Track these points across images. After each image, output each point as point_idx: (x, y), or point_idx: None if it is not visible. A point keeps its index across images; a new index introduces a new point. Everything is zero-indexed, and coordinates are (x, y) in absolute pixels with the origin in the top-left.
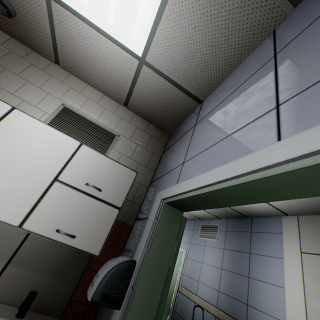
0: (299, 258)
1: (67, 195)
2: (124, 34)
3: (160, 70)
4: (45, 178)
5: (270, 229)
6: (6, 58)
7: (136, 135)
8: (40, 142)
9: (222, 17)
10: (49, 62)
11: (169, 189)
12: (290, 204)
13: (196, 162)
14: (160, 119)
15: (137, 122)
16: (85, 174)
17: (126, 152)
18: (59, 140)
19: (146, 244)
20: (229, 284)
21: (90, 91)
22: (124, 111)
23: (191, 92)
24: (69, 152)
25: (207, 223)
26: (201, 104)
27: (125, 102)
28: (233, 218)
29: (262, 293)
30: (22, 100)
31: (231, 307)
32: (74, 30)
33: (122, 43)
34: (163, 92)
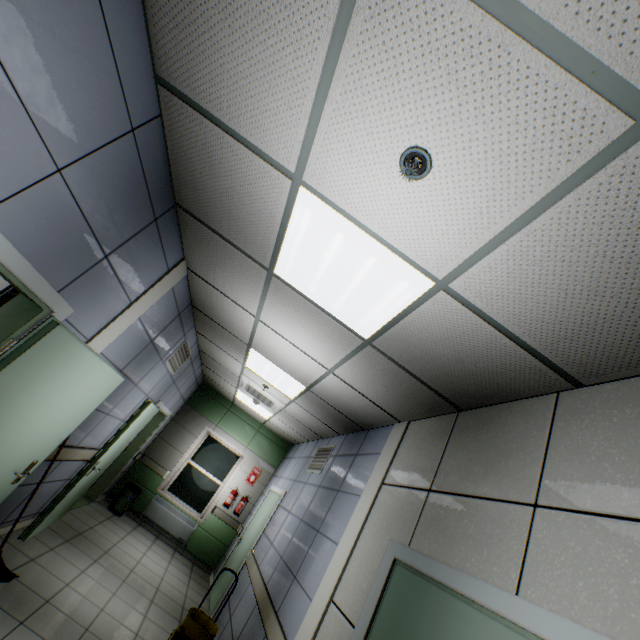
0: (375, 492)
1: None
2: None
3: None
4: None
5: (375, 448)
6: None
7: None
8: None
9: None
10: None
11: None
12: (377, 390)
13: None
14: None
15: None
16: None
17: None
18: None
19: None
20: (296, 544)
21: None
22: None
23: None
24: None
25: (325, 445)
26: None
27: None
28: (352, 433)
29: (316, 557)
30: None
31: (279, 583)
32: None
33: None
34: None
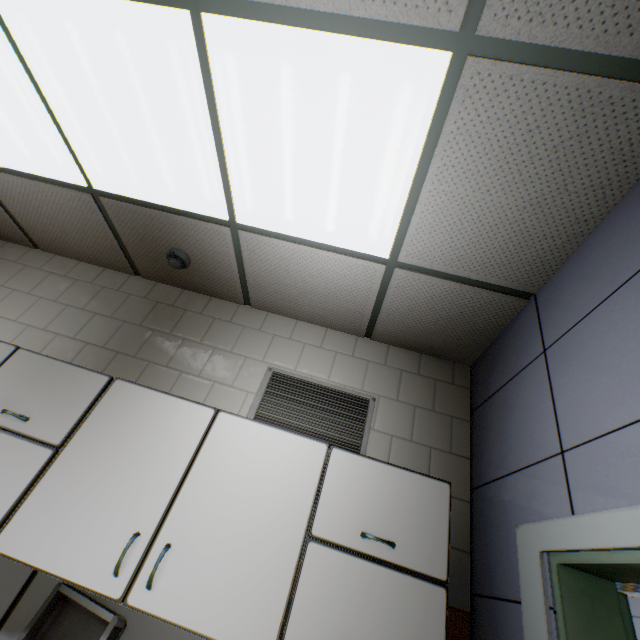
0: None
1: (335, 568)
2: (355, 237)
3: (429, 267)
4: (290, 537)
5: None
6: (181, 323)
7: (405, 388)
8: (266, 462)
9: (541, 160)
10: (235, 306)
11: (555, 525)
12: None
13: (611, 457)
14: (442, 343)
15: (398, 359)
16: (354, 511)
17: (397, 429)
18: (293, 450)
19: None
20: None
21: (303, 330)
22: (368, 347)
23: (503, 284)
24: (315, 470)
25: None
26: (533, 301)
27: (367, 331)
28: None
29: None
30: (212, 381)
31: None
32: (272, 255)
33: (352, 250)
34: (442, 299)
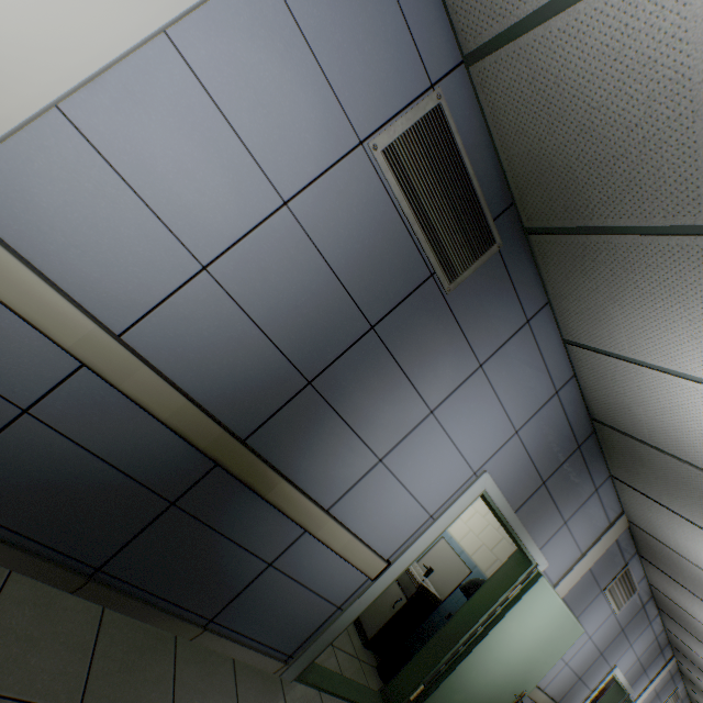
0: None
1: None
2: None
3: None
4: None
5: None
6: None
7: None
8: None
9: None
10: None
11: None
12: None
13: None
14: None
15: None
16: None
17: None
18: None
19: (603, 695)
20: None
21: None
22: None
23: None
24: None
25: None
26: None
27: None
28: None
29: None
30: None
31: None
32: None
33: None
34: None
